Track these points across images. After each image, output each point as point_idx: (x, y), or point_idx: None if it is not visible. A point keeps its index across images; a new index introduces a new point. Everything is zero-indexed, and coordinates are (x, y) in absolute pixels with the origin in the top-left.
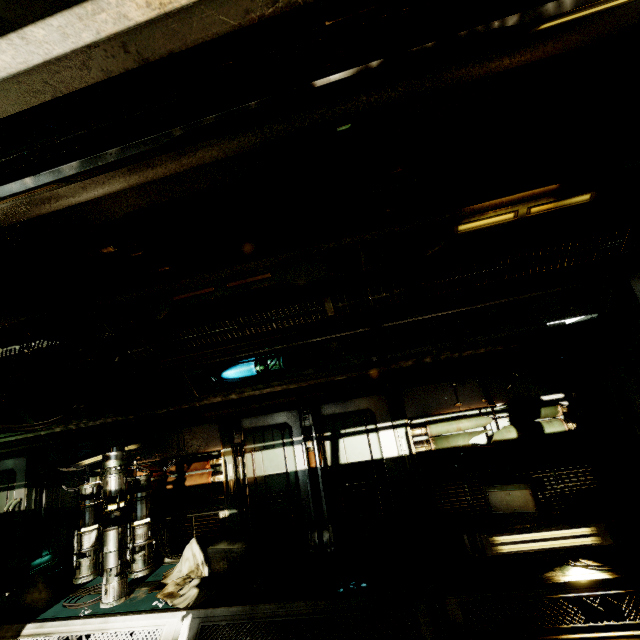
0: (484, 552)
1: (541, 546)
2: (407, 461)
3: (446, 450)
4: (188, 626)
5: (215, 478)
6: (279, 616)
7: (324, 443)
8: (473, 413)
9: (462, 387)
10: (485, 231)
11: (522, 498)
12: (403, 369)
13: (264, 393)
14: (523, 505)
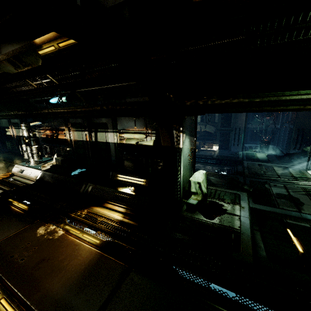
0: (113, 178)
1: (129, 181)
2: (116, 145)
3: (129, 144)
4: (41, 174)
5: (65, 137)
6: (57, 178)
7: (92, 133)
8: (143, 132)
9: (138, 120)
10: (51, 55)
11: (131, 166)
12: (98, 110)
13: (59, 111)
14: (131, 168)
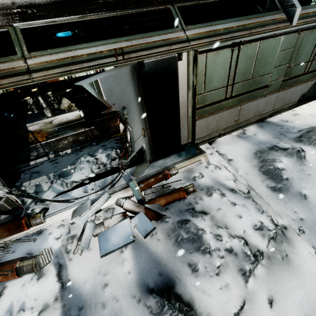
0: None
1: None
2: None
3: None
4: (82, 112)
5: (59, 79)
6: (104, 105)
7: None
8: None
9: None
10: None
11: None
12: None
13: None
14: None
